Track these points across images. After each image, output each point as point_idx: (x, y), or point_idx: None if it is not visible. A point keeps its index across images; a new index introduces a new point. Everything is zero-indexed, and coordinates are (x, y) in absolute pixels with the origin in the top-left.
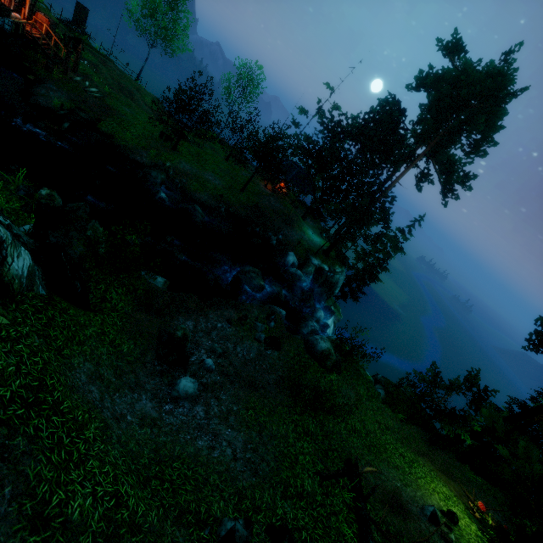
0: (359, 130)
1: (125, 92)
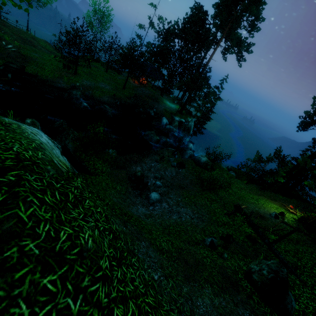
0: (181, 31)
1: (27, 42)
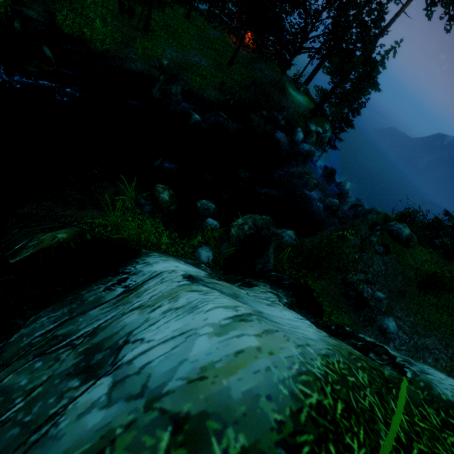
0: None
1: None
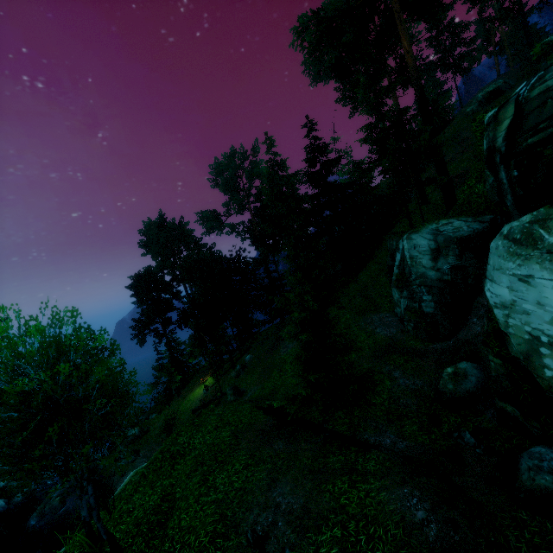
0: None
1: None
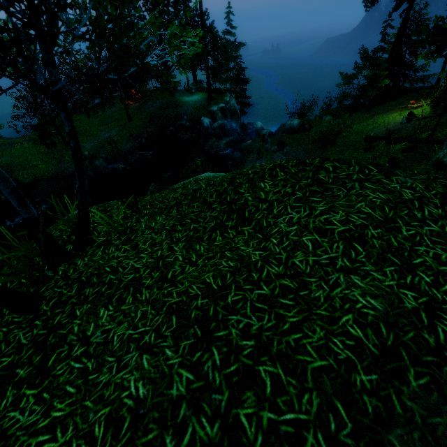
0: None
1: None
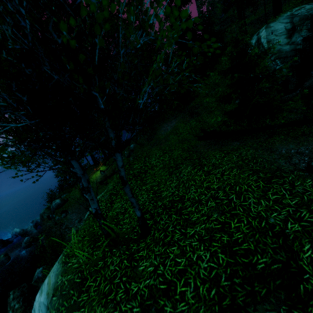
0: None
1: None
